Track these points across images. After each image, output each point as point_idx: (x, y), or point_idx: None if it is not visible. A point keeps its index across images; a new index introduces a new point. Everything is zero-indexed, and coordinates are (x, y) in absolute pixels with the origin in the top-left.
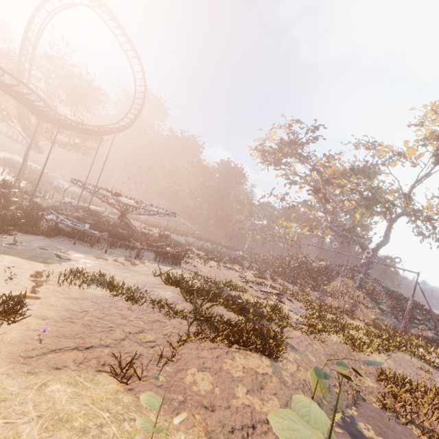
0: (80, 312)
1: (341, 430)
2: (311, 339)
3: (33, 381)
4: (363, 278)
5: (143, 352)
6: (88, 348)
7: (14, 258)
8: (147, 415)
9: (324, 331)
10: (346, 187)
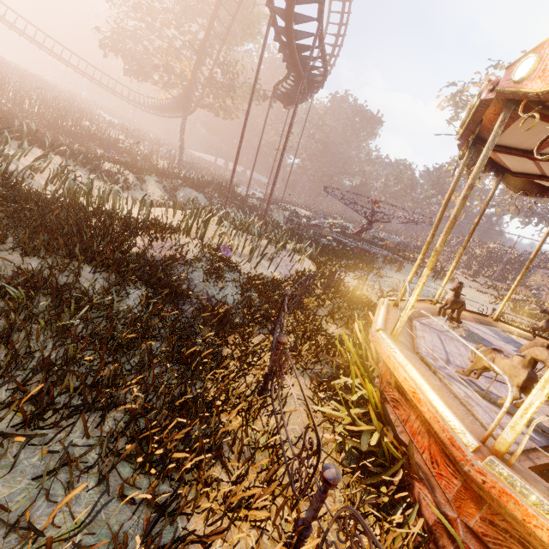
0: None
1: None
2: None
3: None
4: None
5: None
6: None
7: None
8: None
9: None
10: None
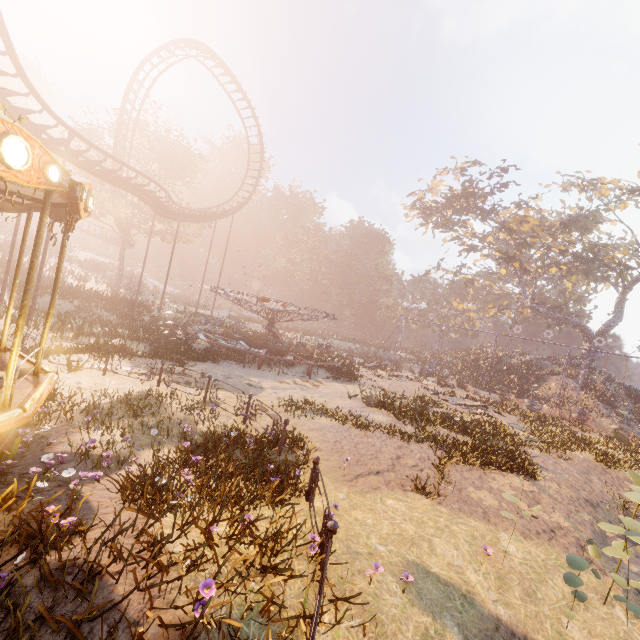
0: (334, 442)
1: (623, 540)
2: (554, 457)
3: (372, 497)
4: (588, 375)
5: (419, 475)
6: (377, 473)
7: (226, 393)
8: (468, 521)
9: (565, 448)
10: (551, 248)
